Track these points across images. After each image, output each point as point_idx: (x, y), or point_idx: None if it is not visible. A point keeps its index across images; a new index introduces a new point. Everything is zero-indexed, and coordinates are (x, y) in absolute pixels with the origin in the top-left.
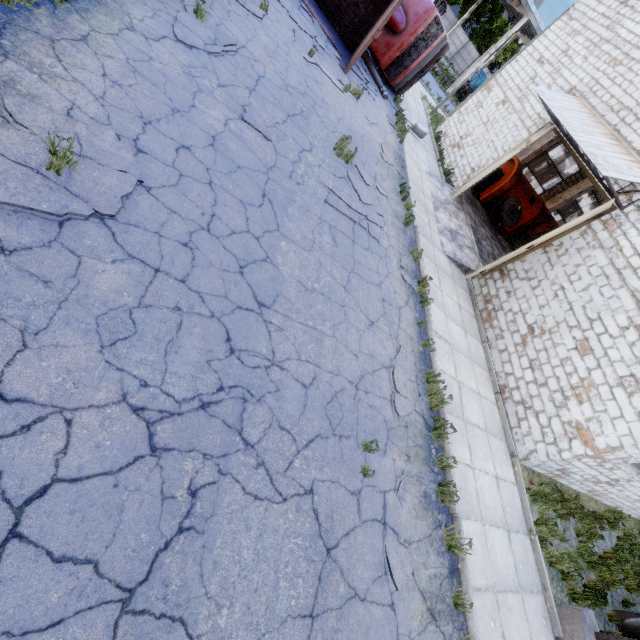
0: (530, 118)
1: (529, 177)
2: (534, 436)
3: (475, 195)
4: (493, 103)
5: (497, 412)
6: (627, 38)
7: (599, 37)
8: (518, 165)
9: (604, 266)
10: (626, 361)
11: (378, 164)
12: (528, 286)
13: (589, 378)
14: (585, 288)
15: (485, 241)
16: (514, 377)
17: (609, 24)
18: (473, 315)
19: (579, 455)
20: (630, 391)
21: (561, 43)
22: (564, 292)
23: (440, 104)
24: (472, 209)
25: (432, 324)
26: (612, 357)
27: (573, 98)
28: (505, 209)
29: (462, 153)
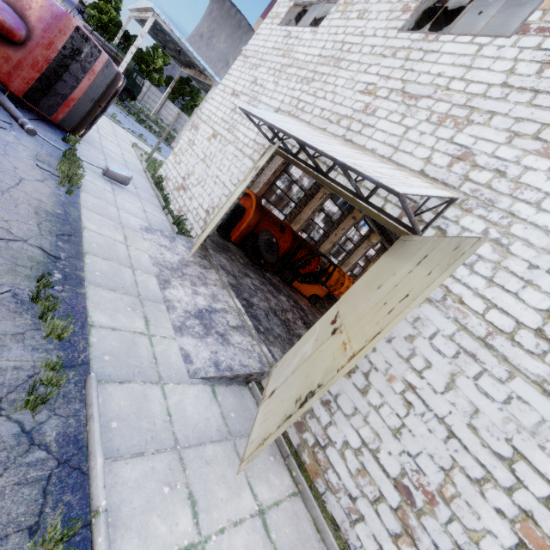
0: (247, 146)
1: (266, 205)
2: None
3: (225, 237)
4: (204, 138)
5: None
6: (307, 59)
7: (280, 64)
8: (256, 198)
9: (454, 334)
10: None
11: None
12: (352, 387)
13: None
14: (449, 383)
15: (256, 296)
16: None
17: (283, 53)
18: (292, 489)
19: None
20: None
21: (247, 76)
22: (418, 395)
23: (153, 149)
24: (226, 257)
25: None
26: None
27: (284, 116)
28: (262, 245)
29: (190, 195)
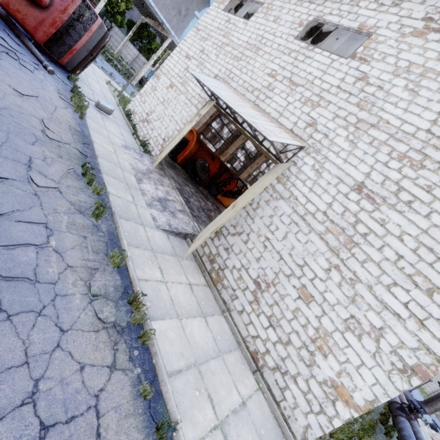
0: (194, 97)
1: (203, 140)
2: (302, 407)
3: (173, 159)
4: (164, 87)
5: (263, 399)
6: (239, 43)
7: (221, 42)
8: (196, 134)
9: (291, 214)
10: (342, 303)
11: (37, 144)
12: (240, 241)
13: (322, 327)
14: (285, 236)
15: (192, 198)
16: (261, 340)
17: (224, 34)
18: (205, 284)
19: (348, 420)
20: (358, 334)
21: (198, 45)
22: (270, 242)
23: (123, 88)
24: (174, 172)
25: (164, 369)
26: (330, 301)
27: (220, 82)
28: (198, 167)
29: (152, 126)
